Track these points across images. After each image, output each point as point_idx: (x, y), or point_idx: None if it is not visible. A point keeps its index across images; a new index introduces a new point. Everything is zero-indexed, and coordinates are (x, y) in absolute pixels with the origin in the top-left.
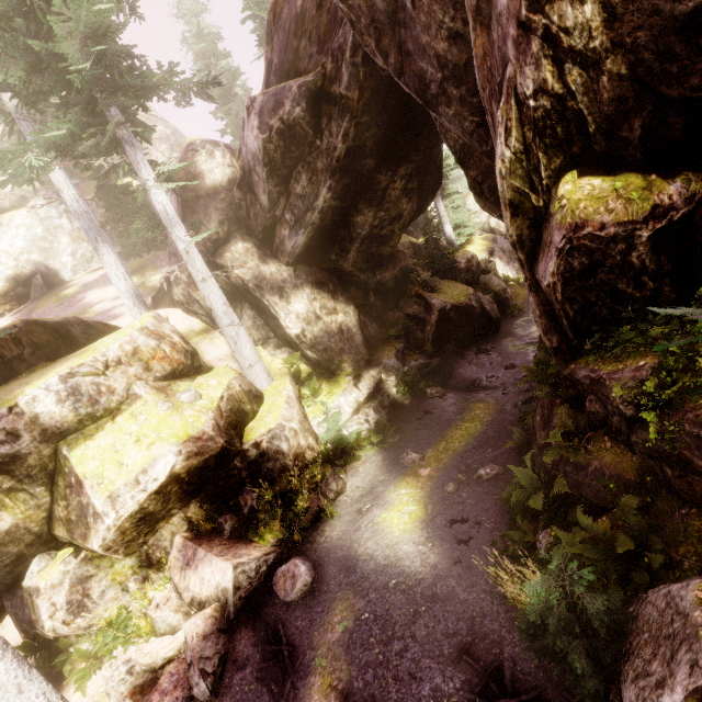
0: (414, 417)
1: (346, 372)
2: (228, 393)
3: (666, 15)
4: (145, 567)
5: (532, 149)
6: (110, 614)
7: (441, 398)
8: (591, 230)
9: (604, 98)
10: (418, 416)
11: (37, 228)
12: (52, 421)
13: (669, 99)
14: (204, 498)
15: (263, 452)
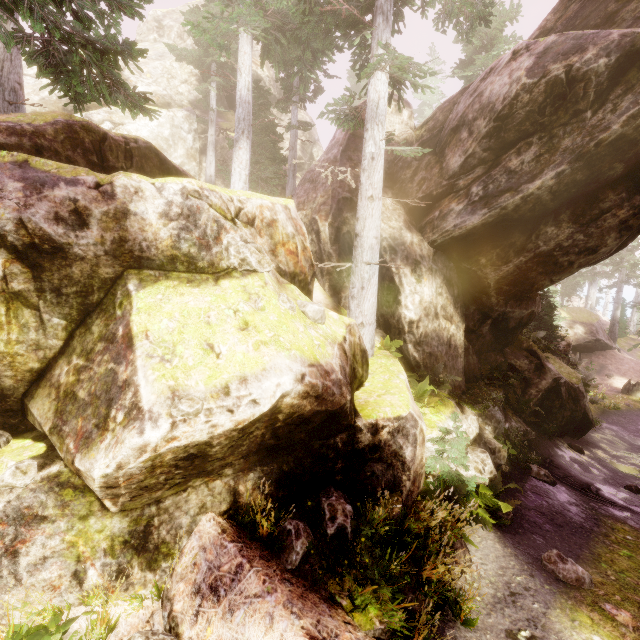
0: (519, 494)
1: (442, 392)
2: (350, 337)
3: None
4: (132, 547)
5: None
6: (26, 620)
7: (551, 486)
8: None
9: None
10: (526, 496)
11: (166, 130)
12: (139, 234)
13: None
14: (273, 471)
15: (377, 444)
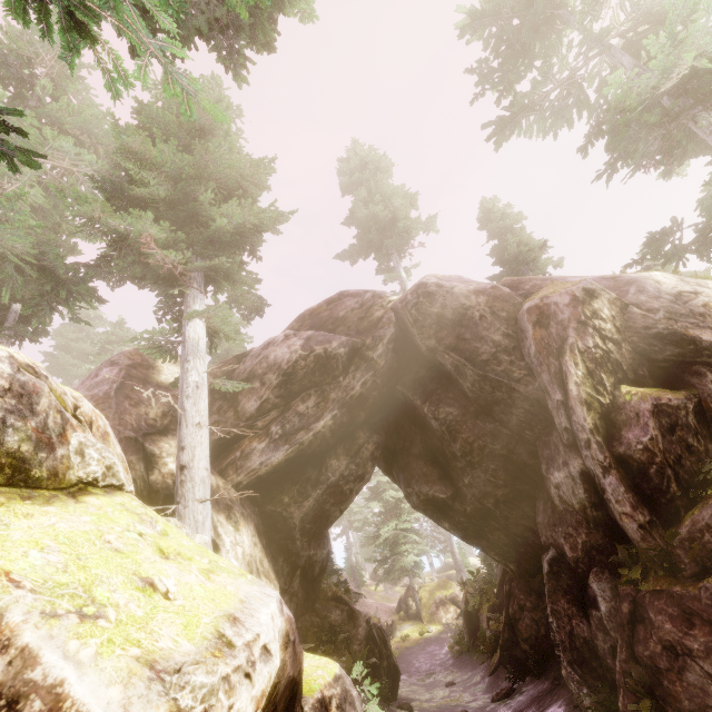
0: None
1: None
2: None
3: (643, 333)
4: None
5: (595, 372)
6: None
7: None
8: (665, 401)
9: (626, 357)
10: None
11: None
12: None
13: (656, 361)
14: None
15: None
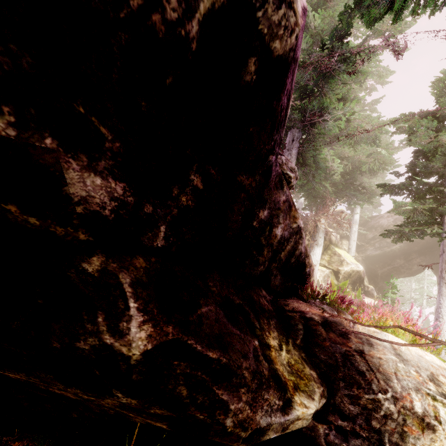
0: None
1: None
2: None
3: None
4: None
5: None
6: None
7: None
8: None
9: None
10: None
11: None
12: (332, 238)
13: None
14: (353, 287)
15: (368, 291)
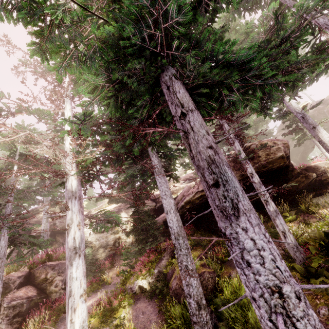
0: None
1: None
2: None
3: None
4: None
5: None
6: None
7: None
8: None
9: None
10: None
11: None
12: None
13: None
14: None
15: None
